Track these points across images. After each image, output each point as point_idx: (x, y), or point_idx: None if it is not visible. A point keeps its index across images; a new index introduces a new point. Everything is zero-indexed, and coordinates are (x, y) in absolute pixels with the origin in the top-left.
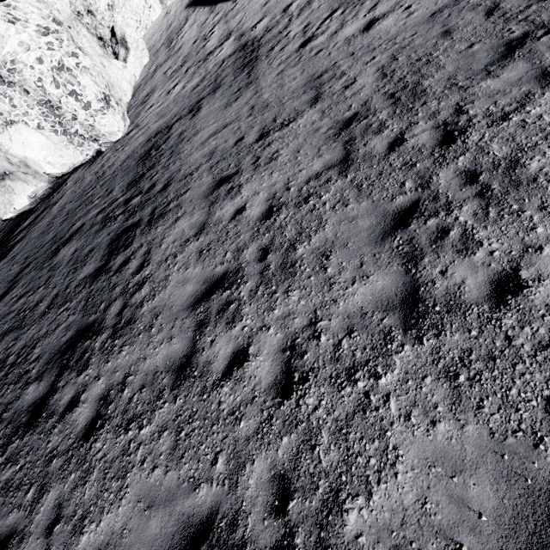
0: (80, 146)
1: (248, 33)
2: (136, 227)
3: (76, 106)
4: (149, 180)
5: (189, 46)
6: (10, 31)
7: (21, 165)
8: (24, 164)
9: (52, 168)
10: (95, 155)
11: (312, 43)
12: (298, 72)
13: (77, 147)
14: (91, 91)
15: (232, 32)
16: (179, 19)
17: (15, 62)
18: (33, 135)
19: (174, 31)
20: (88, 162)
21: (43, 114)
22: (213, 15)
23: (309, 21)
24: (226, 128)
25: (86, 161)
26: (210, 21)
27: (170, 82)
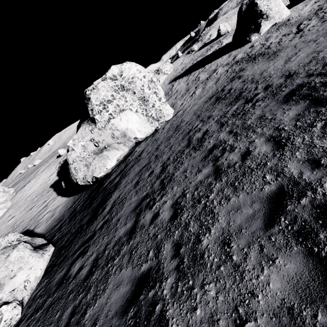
0: (151, 123)
1: (232, 61)
2: (305, 84)
3: (155, 99)
4: (254, 90)
5: (184, 87)
6: (133, 66)
7: (119, 136)
8: (123, 135)
9: (139, 134)
10: (152, 132)
11: (306, 28)
12: (324, 25)
13: (150, 124)
14: (162, 92)
15: (216, 68)
16: (166, 88)
17: (134, 78)
18: (133, 115)
19: (166, 91)
20: (147, 138)
21: (139, 104)
22: (192, 76)
23: (283, 34)
24: (299, 52)
25: (148, 136)
26: (191, 77)
27: (186, 95)
